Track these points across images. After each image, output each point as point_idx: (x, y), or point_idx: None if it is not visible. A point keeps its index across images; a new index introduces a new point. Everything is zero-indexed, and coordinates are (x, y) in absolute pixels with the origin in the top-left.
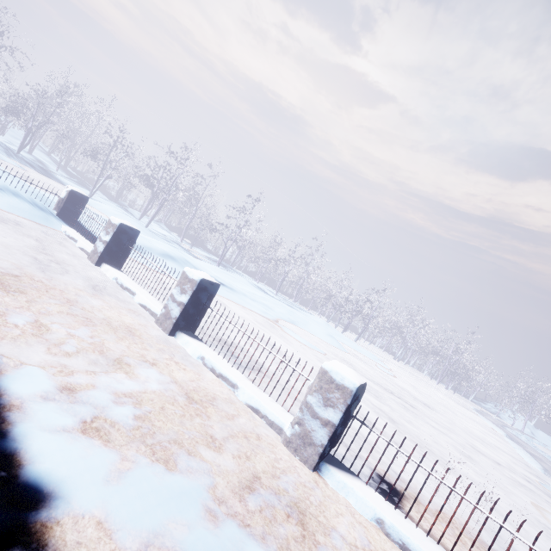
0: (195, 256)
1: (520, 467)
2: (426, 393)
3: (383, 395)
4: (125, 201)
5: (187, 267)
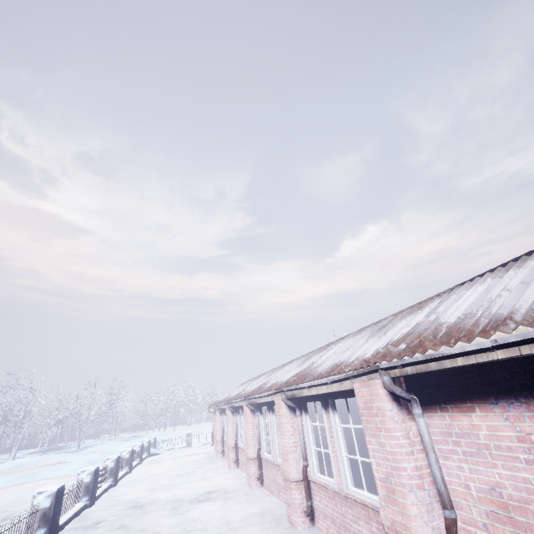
0: (67, 452)
1: None
2: None
3: None
4: None
5: None
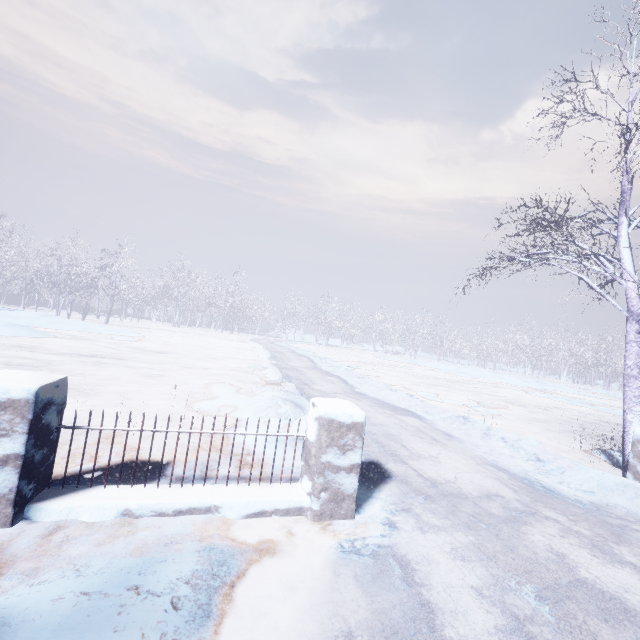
0: None
1: (242, 364)
2: (186, 343)
3: (66, 362)
4: None
5: None
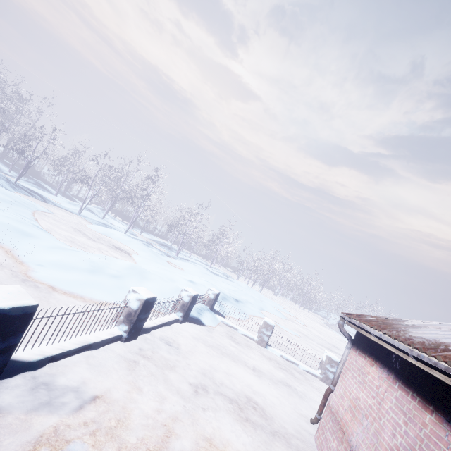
0: (164, 253)
1: None
2: (317, 329)
3: None
4: (48, 179)
5: (330, 354)
